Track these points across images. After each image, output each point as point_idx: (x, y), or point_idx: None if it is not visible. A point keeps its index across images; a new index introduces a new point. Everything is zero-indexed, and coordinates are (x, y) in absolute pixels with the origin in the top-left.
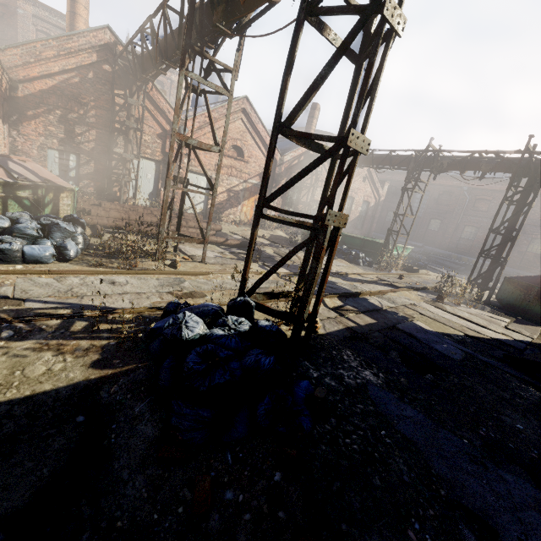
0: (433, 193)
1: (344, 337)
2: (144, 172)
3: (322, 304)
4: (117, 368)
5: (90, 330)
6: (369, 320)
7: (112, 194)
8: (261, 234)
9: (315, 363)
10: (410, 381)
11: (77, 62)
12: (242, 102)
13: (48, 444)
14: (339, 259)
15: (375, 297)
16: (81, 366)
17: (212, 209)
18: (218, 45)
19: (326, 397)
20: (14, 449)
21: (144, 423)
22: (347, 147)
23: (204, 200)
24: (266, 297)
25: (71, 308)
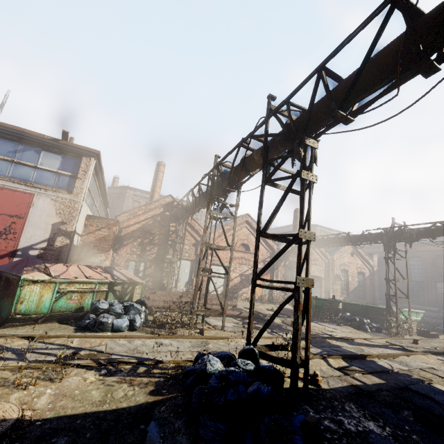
0: (425, 259)
1: (349, 393)
2: (183, 268)
3: (326, 364)
4: (165, 395)
5: (148, 372)
6: (377, 380)
7: (162, 285)
8: (270, 308)
9: (315, 408)
10: (425, 440)
11: (153, 213)
12: (245, 217)
13: (125, 438)
14: (344, 325)
15: (384, 360)
16: (143, 393)
17: (227, 287)
18: (227, 195)
19: (324, 434)
20: (107, 438)
21: (181, 436)
22: (300, 238)
23: (223, 284)
24: (268, 348)
25: (136, 359)
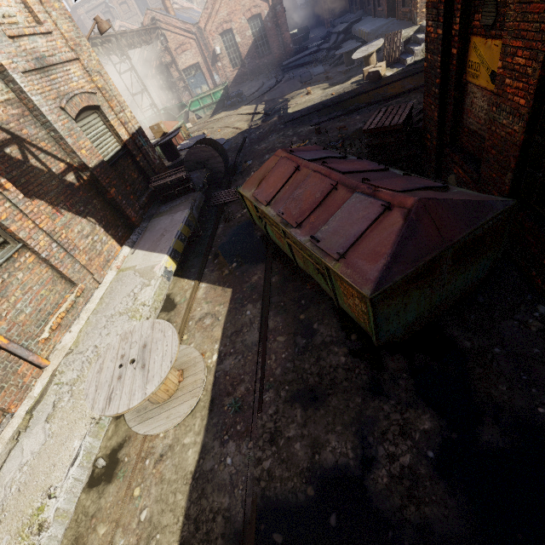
0: None
1: None
2: None
3: None
4: None
5: None
6: None
7: None
8: None
9: None
10: None
11: None
12: None
13: None
14: None
15: None
16: None
17: None
18: None
19: None
20: None
21: None
22: None
23: None
24: None
25: None
